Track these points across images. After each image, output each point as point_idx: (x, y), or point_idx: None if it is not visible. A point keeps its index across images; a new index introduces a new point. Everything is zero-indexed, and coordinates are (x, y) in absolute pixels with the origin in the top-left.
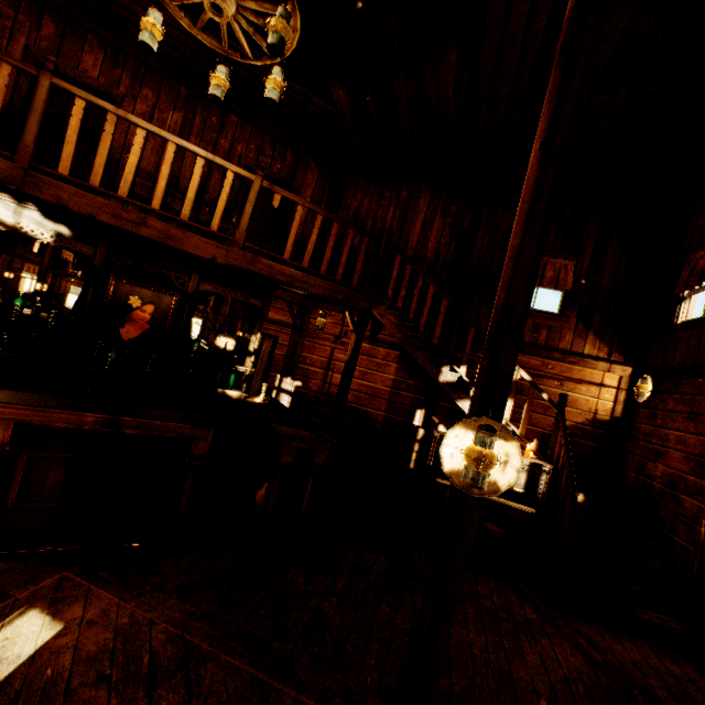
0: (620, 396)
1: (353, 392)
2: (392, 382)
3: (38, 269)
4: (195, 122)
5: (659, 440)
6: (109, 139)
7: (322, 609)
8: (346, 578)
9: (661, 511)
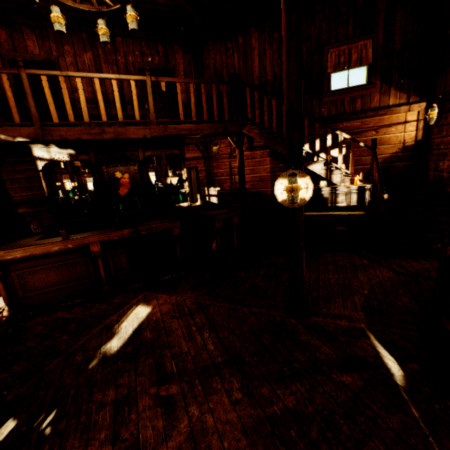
0: (420, 125)
1: (249, 183)
2: (270, 169)
3: (70, 176)
4: (100, 54)
5: (444, 145)
6: (66, 92)
7: (254, 282)
8: (264, 269)
9: (448, 189)
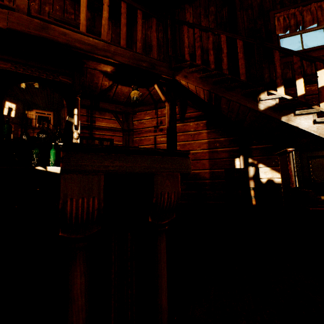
0: None
1: None
2: (207, 145)
3: None
4: None
5: None
6: None
7: None
8: None
9: None
